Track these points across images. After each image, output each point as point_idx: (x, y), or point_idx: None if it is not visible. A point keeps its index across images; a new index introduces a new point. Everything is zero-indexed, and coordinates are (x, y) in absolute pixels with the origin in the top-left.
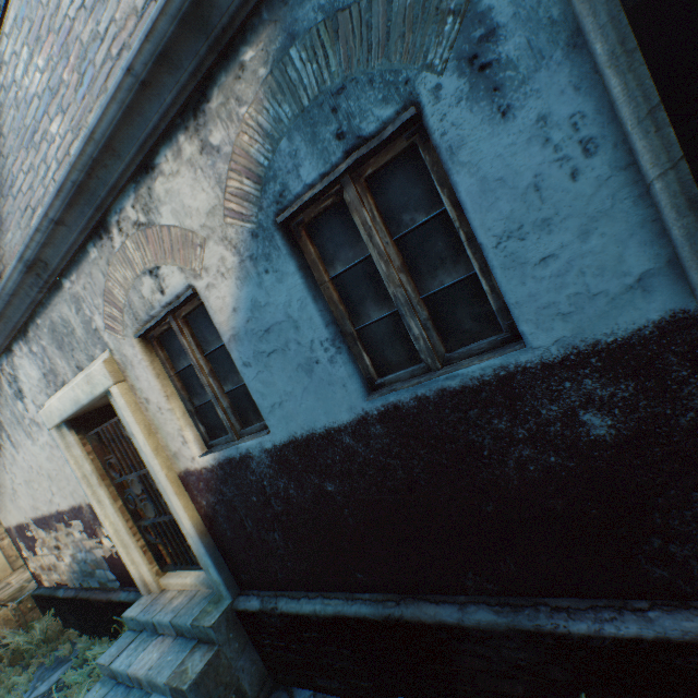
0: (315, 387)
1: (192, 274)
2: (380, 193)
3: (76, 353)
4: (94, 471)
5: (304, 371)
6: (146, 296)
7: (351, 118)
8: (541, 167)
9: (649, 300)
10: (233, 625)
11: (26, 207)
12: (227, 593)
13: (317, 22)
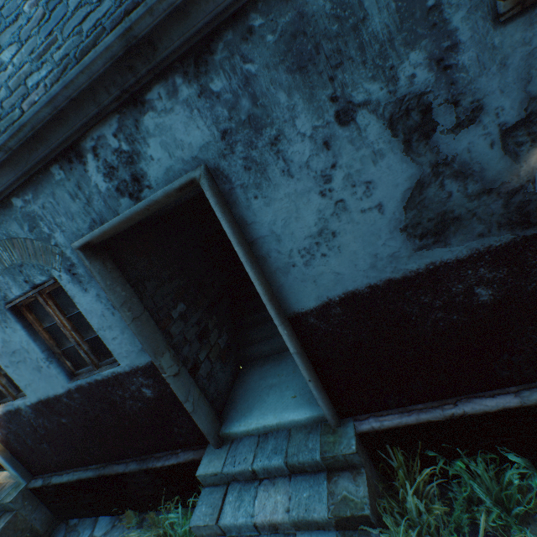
0: (45, 377)
1: None
2: (57, 298)
3: None
4: None
5: (38, 370)
6: None
7: (30, 276)
8: (103, 309)
9: (147, 354)
10: (28, 497)
11: None
12: (23, 480)
13: (5, 238)
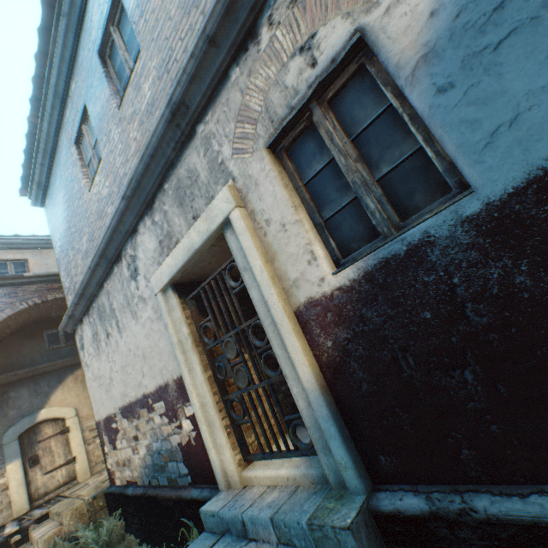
0: None
1: (363, 10)
2: None
3: (195, 203)
4: (189, 335)
5: None
6: (289, 84)
7: None
8: None
9: None
10: (374, 537)
11: (176, 74)
12: (357, 484)
13: None
